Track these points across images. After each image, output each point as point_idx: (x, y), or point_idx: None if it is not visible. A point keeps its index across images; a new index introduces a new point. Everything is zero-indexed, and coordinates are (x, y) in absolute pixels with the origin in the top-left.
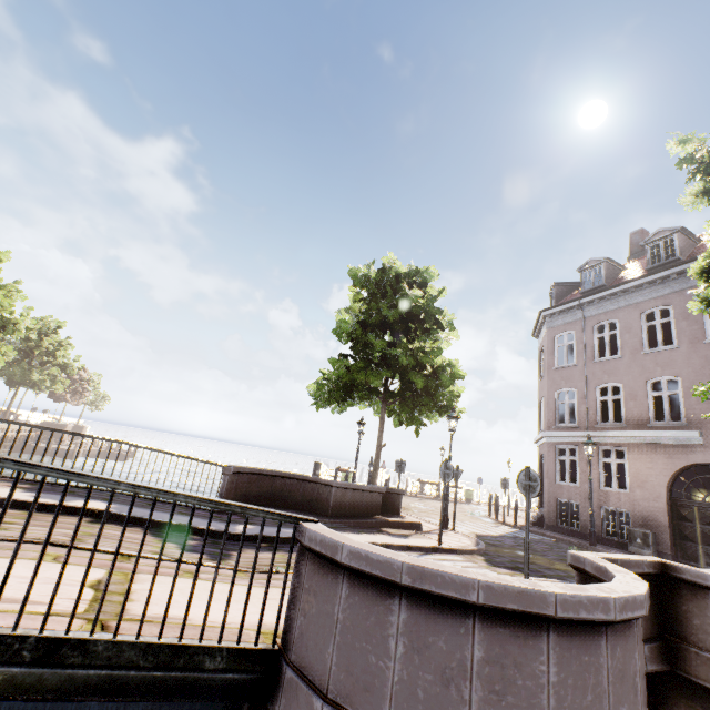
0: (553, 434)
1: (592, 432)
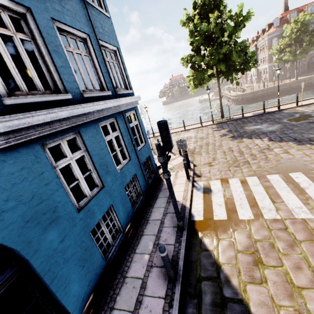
0: None
1: None
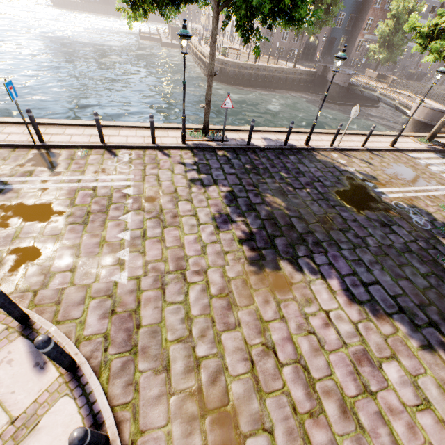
0: None
1: None
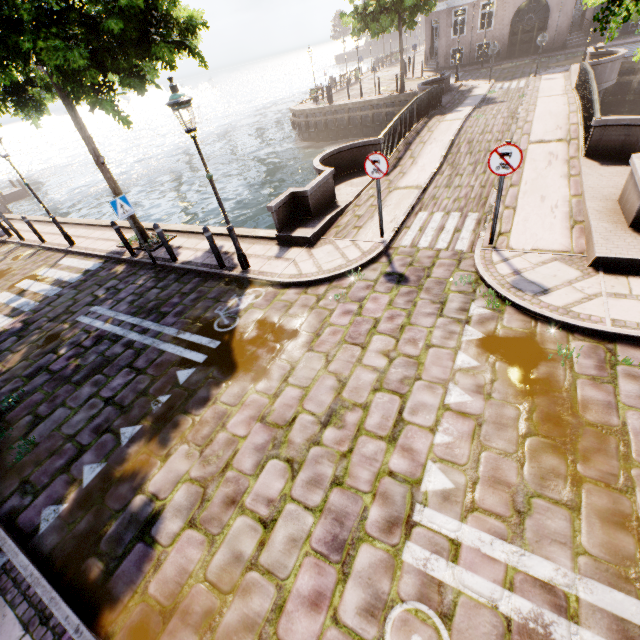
0: (453, 2)
1: None
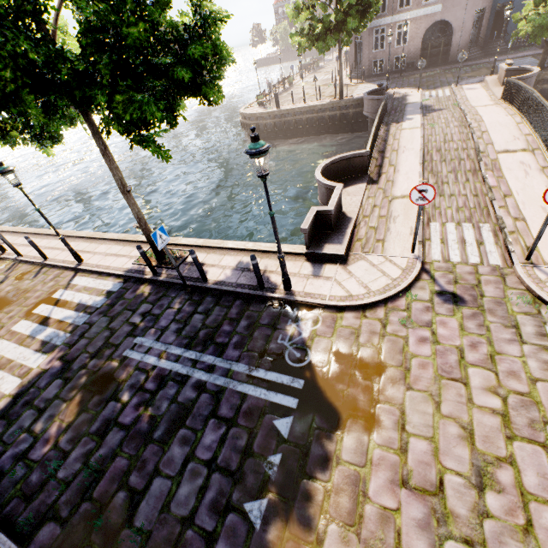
0: (374, 22)
1: (396, 16)
